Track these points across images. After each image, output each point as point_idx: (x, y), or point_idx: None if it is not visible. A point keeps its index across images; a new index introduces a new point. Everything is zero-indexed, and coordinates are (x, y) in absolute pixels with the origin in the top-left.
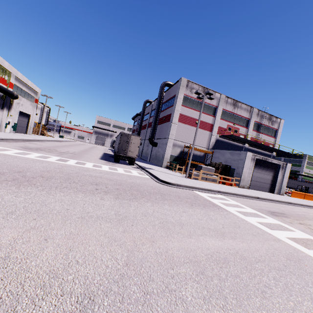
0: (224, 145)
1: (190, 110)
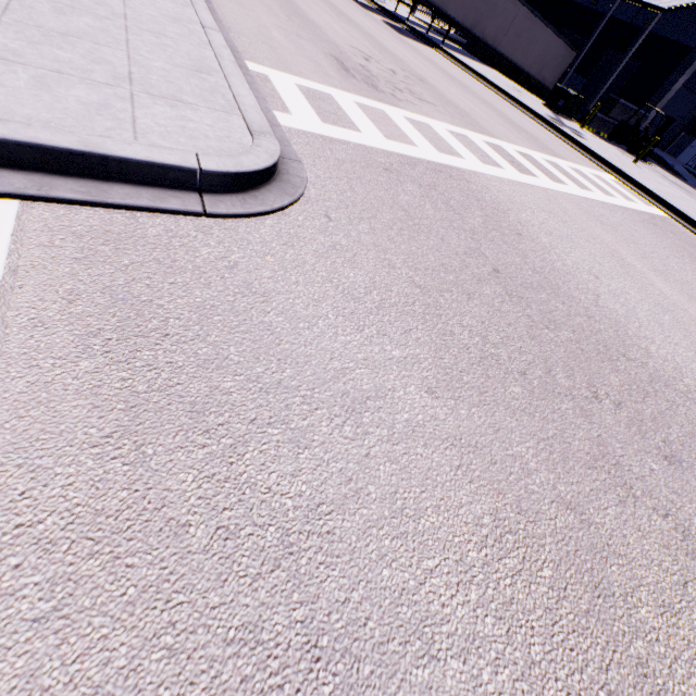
0: None
1: None
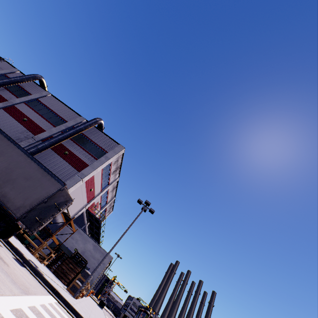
0: (81, 218)
1: (100, 176)
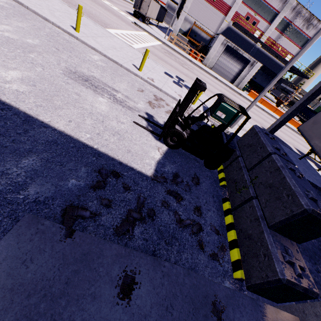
0: (234, 36)
1: None
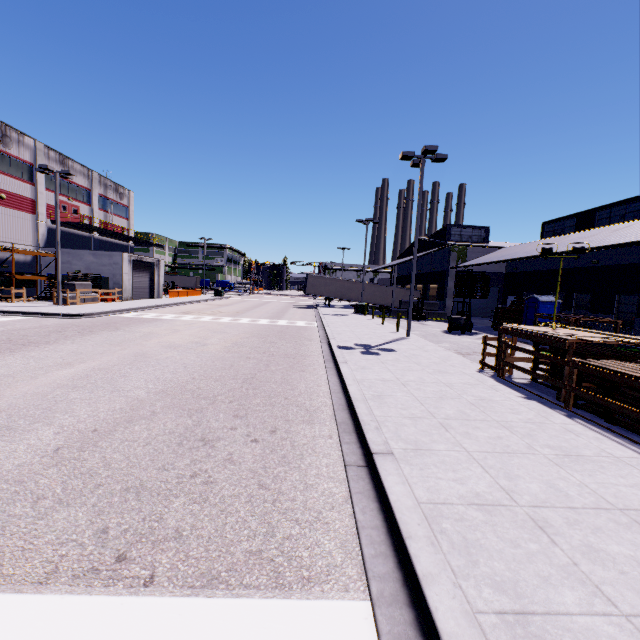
0: (63, 237)
1: None
